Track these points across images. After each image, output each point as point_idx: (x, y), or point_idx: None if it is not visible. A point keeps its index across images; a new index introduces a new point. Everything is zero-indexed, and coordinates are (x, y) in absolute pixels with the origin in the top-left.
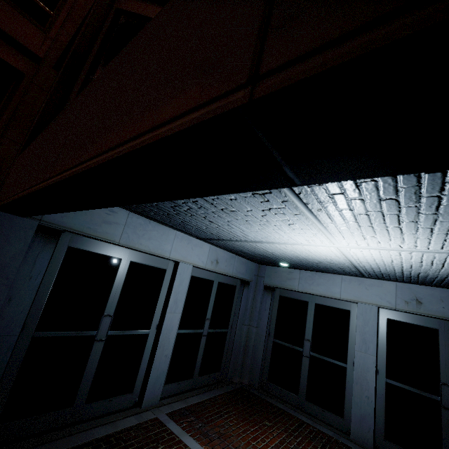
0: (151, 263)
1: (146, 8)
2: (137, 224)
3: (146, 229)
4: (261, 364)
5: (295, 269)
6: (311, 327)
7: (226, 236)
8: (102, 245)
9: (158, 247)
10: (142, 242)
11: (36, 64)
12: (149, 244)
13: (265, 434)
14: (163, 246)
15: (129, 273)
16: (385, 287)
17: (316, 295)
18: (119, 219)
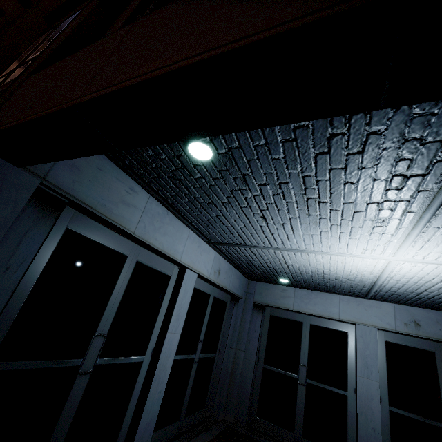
0: (157, 266)
1: None
2: (156, 212)
3: (163, 222)
4: (250, 396)
5: (289, 286)
6: (306, 350)
7: (255, 241)
8: (109, 233)
9: (172, 246)
10: (157, 237)
11: (22, 6)
12: (163, 241)
13: None
14: (176, 246)
15: (133, 276)
16: (384, 309)
17: (310, 315)
18: (138, 202)
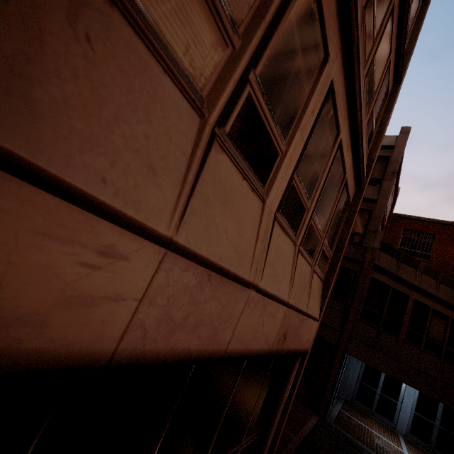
0: None
1: (380, 277)
2: None
3: None
4: (353, 391)
5: None
6: (382, 381)
7: None
8: None
9: None
10: None
11: None
12: None
13: (371, 422)
14: None
15: None
16: None
17: None
18: None
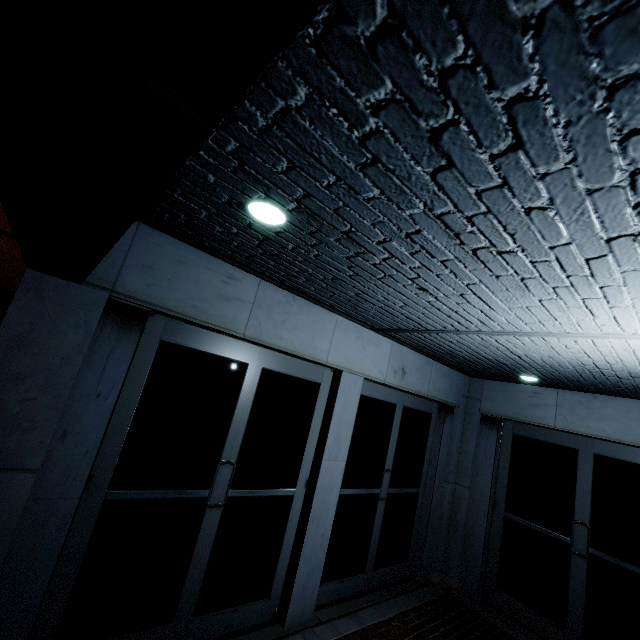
0: (296, 372)
1: None
2: (274, 301)
3: (289, 312)
4: (482, 556)
5: (546, 387)
6: (587, 499)
7: (436, 323)
8: (216, 338)
9: (309, 343)
10: (281, 334)
11: None
12: (293, 338)
13: None
14: (317, 342)
15: (260, 388)
16: None
17: (594, 437)
18: (244, 292)
